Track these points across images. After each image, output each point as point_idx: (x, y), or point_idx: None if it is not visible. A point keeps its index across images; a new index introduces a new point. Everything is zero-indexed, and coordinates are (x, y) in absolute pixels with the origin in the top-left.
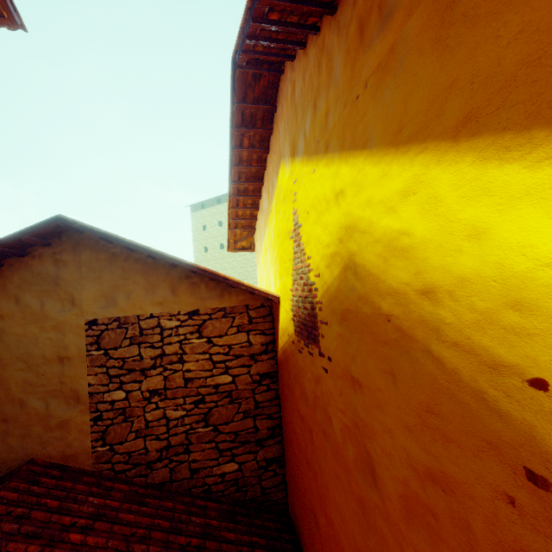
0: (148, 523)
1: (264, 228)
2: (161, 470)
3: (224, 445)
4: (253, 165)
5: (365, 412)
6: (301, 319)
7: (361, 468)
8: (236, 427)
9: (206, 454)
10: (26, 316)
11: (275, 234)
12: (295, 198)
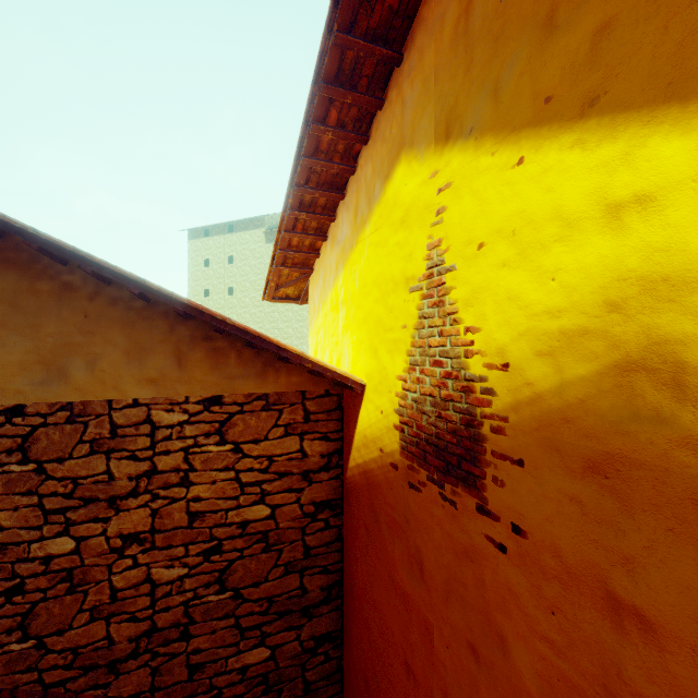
0: None
1: (336, 269)
2: (136, 673)
3: (250, 620)
4: (334, 161)
5: (661, 689)
6: (426, 434)
7: None
8: (272, 589)
9: (218, 637)
10: None
11: (366, 280)
12: (439, 219)
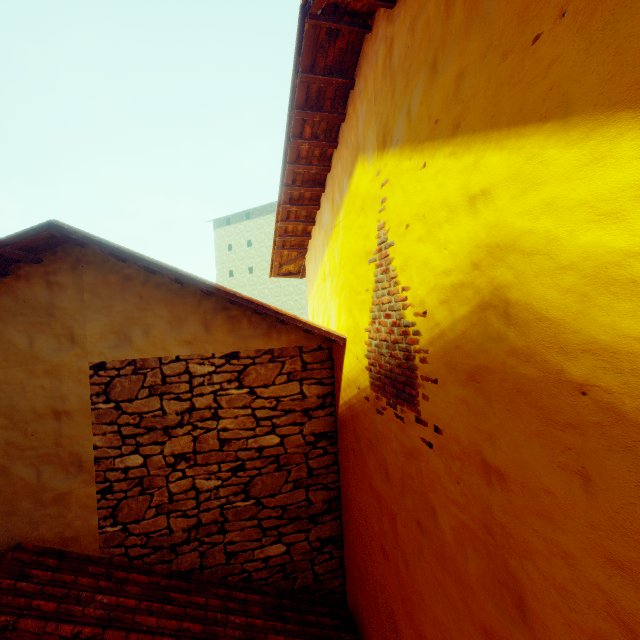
0: (175, 627)
1: (322, 248)
2: (189, 554)
3: (269, 522)
4: (313, 163)
5: (509, 517)
6: (384, 370)
7: (494, 590)
8: (284, 500)
9: (246, 533)
10: (8, 357)
11: (342, 255)
12: (383, 207)
